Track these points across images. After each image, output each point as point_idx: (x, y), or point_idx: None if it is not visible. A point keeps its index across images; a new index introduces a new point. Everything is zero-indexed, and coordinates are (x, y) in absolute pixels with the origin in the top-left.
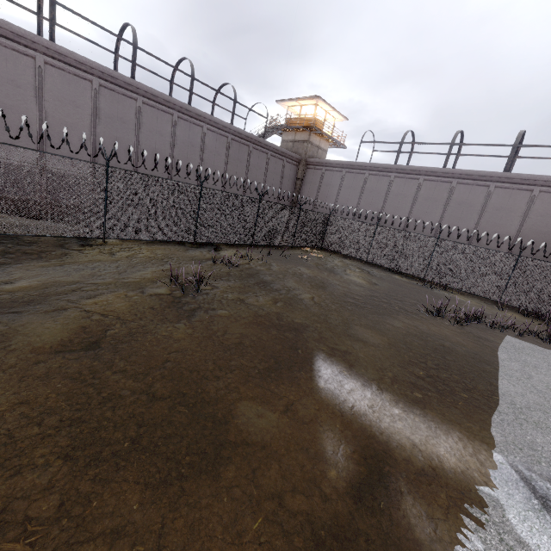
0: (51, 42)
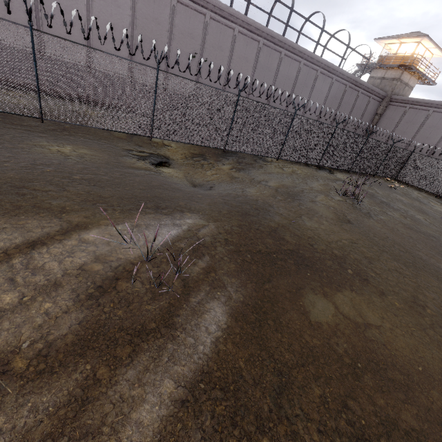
0: (246, 17)
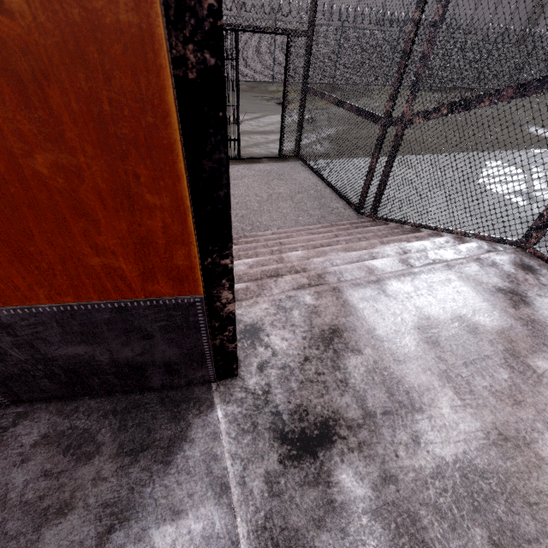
0: None
